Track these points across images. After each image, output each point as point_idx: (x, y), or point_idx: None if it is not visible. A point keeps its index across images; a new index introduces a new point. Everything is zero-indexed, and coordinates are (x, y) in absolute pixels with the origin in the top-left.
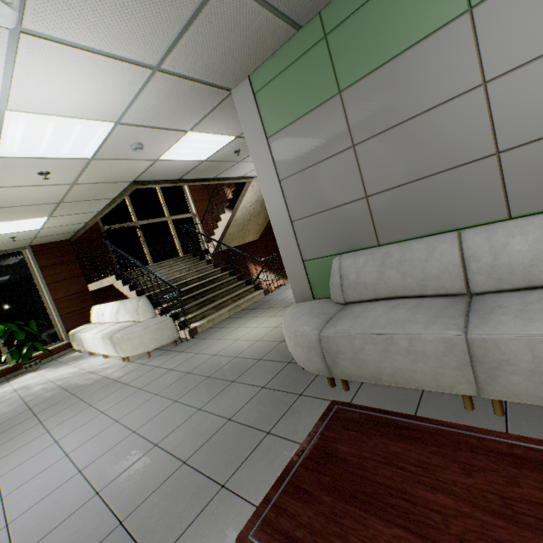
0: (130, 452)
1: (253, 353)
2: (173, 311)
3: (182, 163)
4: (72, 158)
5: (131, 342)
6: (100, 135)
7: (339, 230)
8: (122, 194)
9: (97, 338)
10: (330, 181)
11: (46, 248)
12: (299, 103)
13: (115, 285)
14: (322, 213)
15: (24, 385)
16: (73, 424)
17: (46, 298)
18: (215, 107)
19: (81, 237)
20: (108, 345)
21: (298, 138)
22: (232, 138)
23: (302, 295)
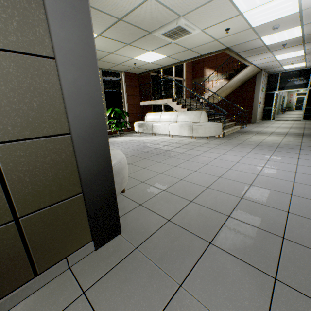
0: (286, 159)
1: (289, 144)
2: None
3: (259, 43)
4: (249, 24)
5: (205, 129)
6: (283, 15)
7: None
8: (211, 53)
9: (174, 126)
10: None
11: (129, 75)
12: None
13: (169, 104)
14: None
15: (131, 139)
16: (219, 151)
17: (124, 102)
18: None
19: (142, 75)
20: (184, 130)
21: None
22: (299, 36)
23: None
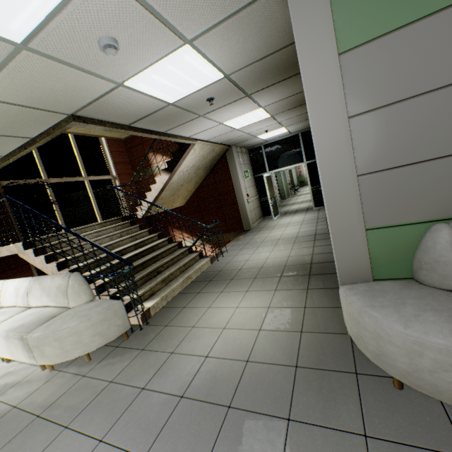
0: None
1: (272, 353)
2: (113, 289)
3: (146, 100)
4: None
5: (62, 343)
6: None
7: (442, 188)
8: (48, 133)
9: None
10: (443, 119)
11: None
12: (411, 2)
13: (21, 255)
14: (416, 164)
15: None
16: None
17: None
18: (244, 6)
19: None
20: (15, 348)
21: (396, 55)
22: (219, 76)
23: (354, 274)
